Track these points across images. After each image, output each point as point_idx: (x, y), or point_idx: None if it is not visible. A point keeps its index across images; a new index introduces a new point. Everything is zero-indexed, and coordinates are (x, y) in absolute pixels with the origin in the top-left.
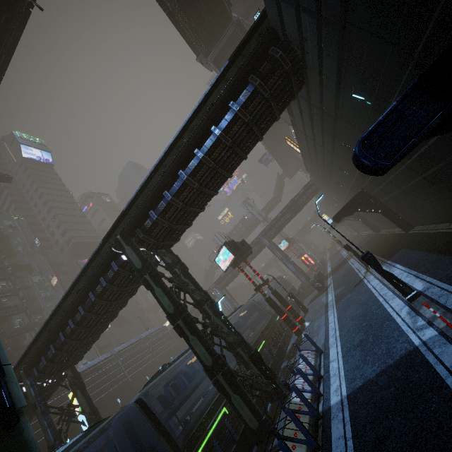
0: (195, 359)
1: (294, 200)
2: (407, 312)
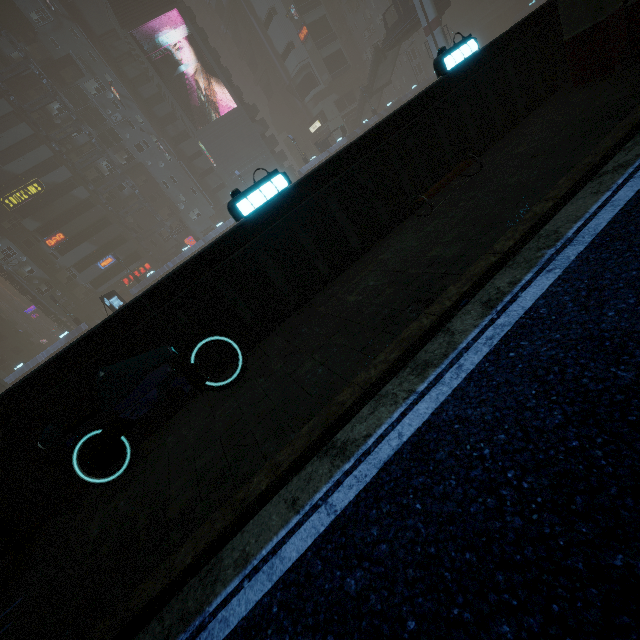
0: None
1: None
2: None
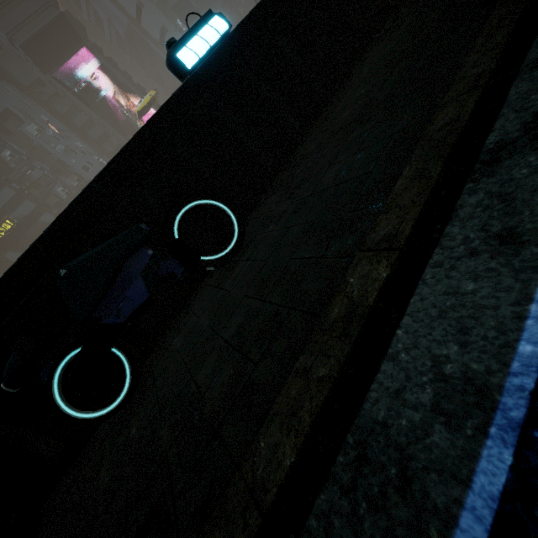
0: None
1: None
2: None
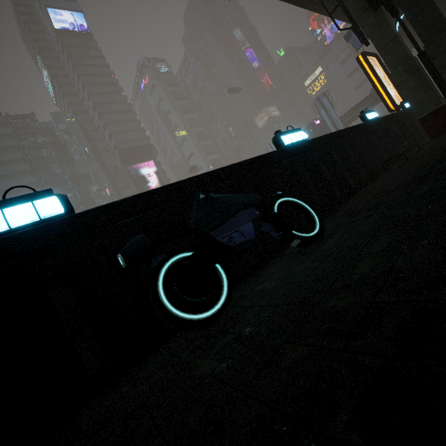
0: None
1: None
2: None
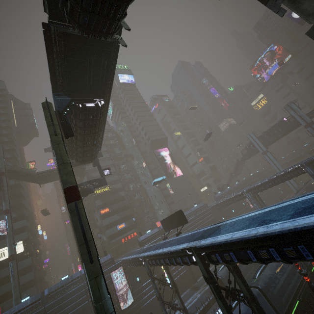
0: None
1: None
2: None
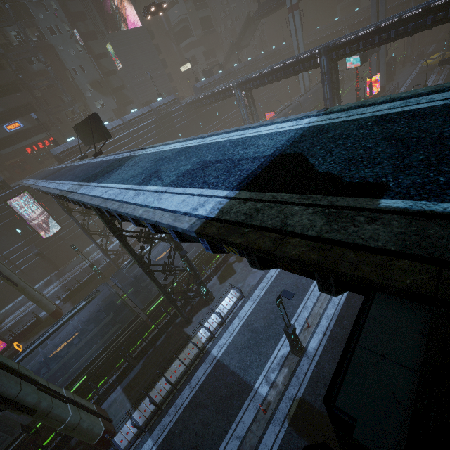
0: (163, 255)
1: (417, 13)
2: (283, 355)
